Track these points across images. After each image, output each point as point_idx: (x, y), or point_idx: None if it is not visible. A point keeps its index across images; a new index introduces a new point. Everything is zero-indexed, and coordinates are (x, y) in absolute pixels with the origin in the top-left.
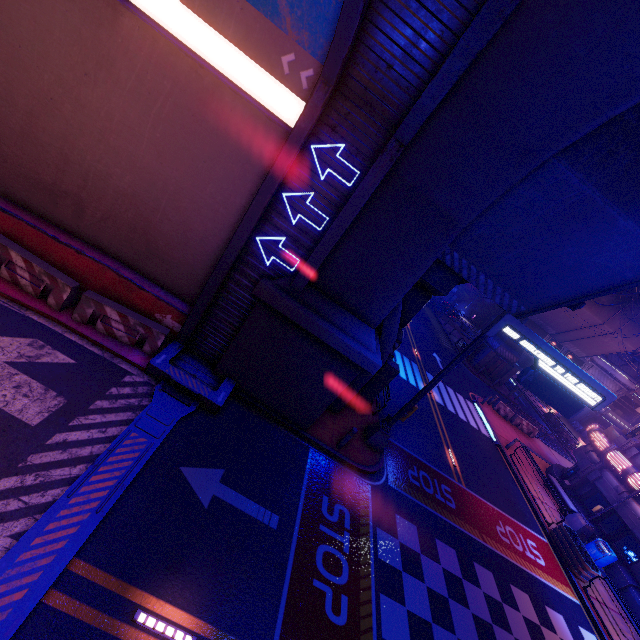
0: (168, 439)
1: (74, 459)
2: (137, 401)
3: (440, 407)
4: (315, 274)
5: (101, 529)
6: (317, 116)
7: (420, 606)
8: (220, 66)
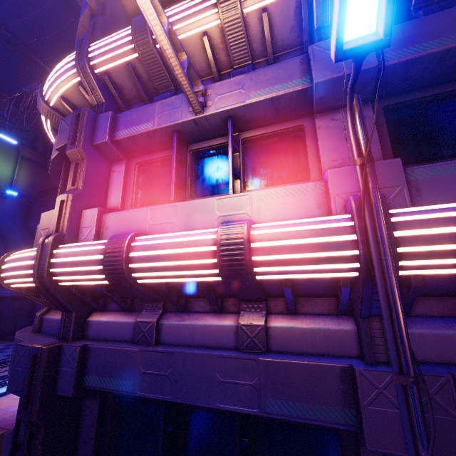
0: None
1: None
2: None
3: None
4: None
5: None
6: None
7: None
8: None
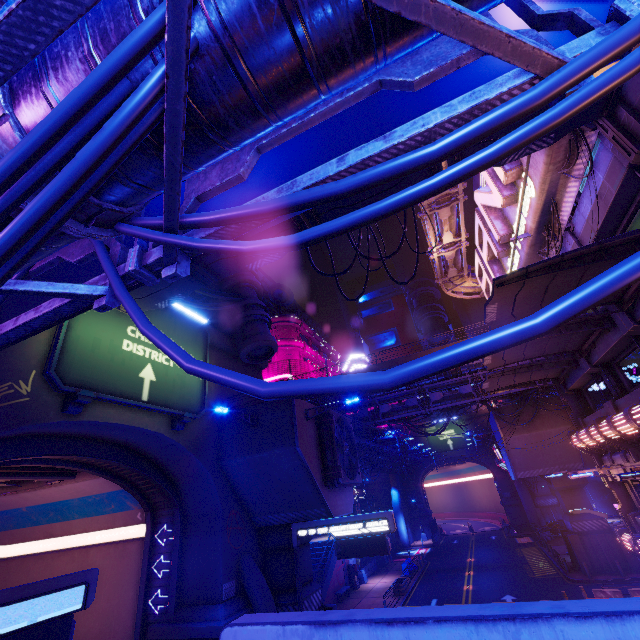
0: None
1: None
2: None
3: None
4: (180, 597)
5: None
6: (151, 524)
7: None
8: (128, 536)
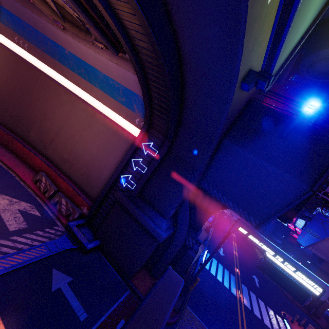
0: (56, 255)
1: (14, 247)
2: (54, 236)
3: (246, 309)
4: (141, 191)
5: (3, 276)
6: (143, 134)
7: None
8: (122, 124)
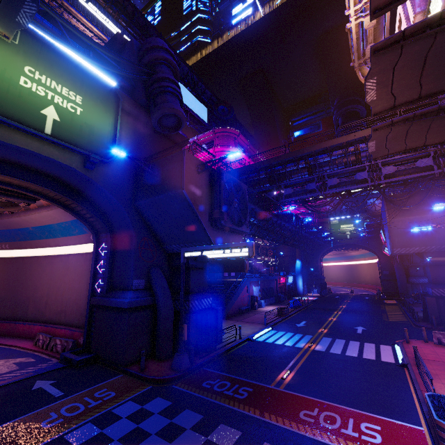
0: (44, 374)
1: (2, 379)
2: (45, 366)
3: (315, 352)
4: (111, 284)
5: None
6: (96, 242)
7: (116, 432)
8: (90, 251)
